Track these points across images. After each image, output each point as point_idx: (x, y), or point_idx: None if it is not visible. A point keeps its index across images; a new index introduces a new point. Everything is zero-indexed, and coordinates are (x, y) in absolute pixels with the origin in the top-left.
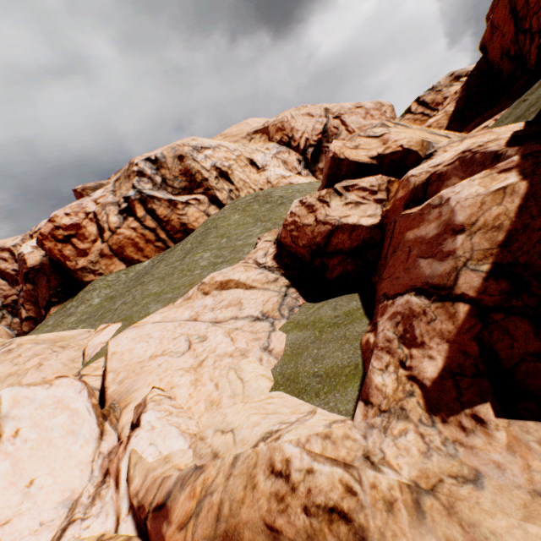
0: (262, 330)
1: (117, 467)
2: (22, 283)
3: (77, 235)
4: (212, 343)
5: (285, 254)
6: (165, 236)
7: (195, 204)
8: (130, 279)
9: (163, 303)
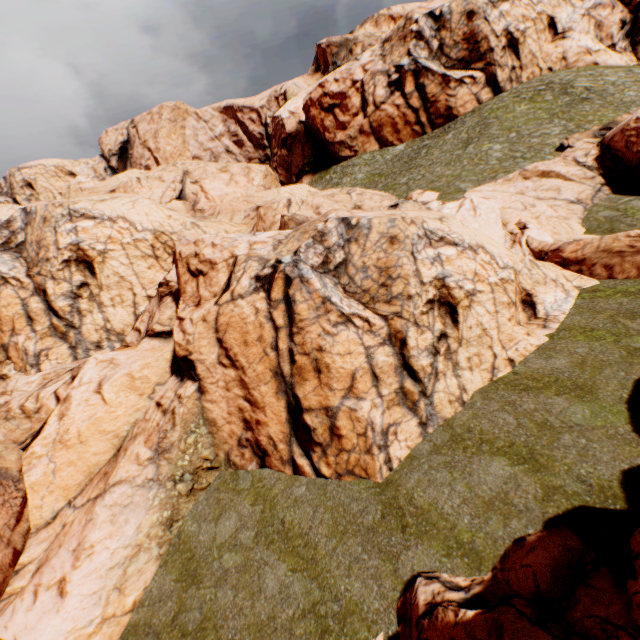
0: (576, 210)
1: (518, 241)
2: (277, 148)
3: (340, 106)
4: (540, 210)
5: (607, 157)
6: (425, 120)
7: (468, 85)
8: (391, 161)
9: (471, 182)
